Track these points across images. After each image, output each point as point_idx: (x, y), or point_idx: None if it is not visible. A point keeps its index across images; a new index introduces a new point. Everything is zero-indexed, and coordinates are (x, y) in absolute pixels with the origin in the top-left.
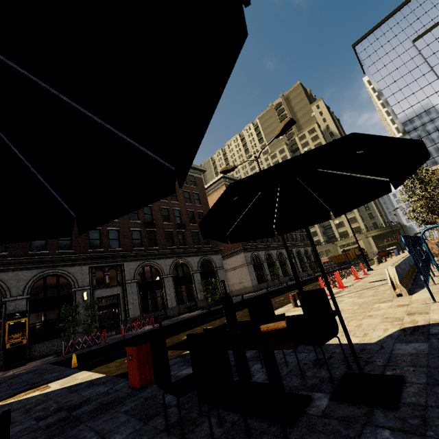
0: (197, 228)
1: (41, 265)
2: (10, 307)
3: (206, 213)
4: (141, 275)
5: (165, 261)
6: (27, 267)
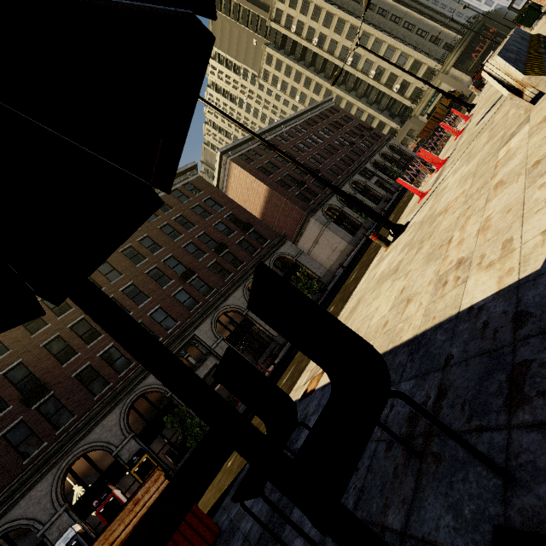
0: (240, 234)
1: (117, 400)
2: (125, 456)
3: (236, 211)
4: (231, 323)
5: (235, 296)
6: (105, 412)
